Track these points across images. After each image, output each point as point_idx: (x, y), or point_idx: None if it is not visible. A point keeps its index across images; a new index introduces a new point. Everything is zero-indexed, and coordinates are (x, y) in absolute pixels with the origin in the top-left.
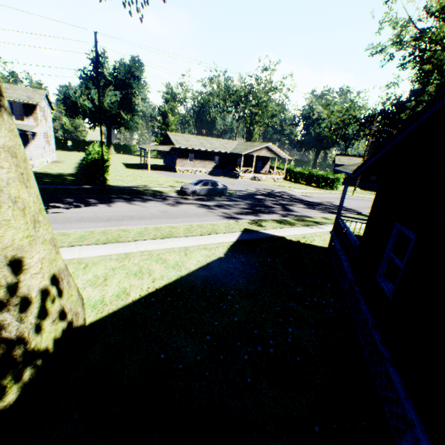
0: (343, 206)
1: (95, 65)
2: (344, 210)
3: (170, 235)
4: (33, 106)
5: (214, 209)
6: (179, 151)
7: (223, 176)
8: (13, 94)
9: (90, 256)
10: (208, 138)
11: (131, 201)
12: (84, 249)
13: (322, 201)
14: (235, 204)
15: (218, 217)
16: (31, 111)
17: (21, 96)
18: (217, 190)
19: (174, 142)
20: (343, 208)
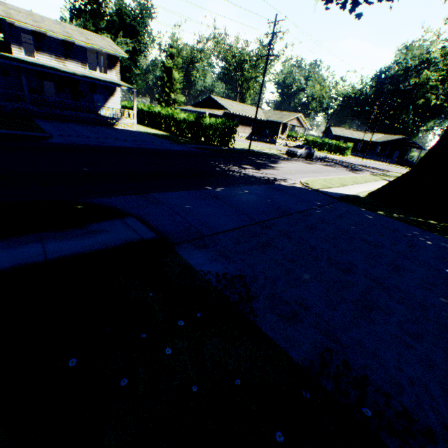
0: (378, 168)
1: (270, 43)
2: (383, 170)
3: (366, 181)
4: (116, 58)
5: (334, 167)
6: (229, 116)
7: (258, 141)
8: (96, 41)
9: (373, 189)
10: (241, 104)
11: (282, 160)
12: (361, 186)
13: (360, 164)
14: (333, 165)
15: (349, 172)
16: (114, 64)
17: (104, 45)
18: (310, 153)
19: (225, 107)
20: (380, 169)
